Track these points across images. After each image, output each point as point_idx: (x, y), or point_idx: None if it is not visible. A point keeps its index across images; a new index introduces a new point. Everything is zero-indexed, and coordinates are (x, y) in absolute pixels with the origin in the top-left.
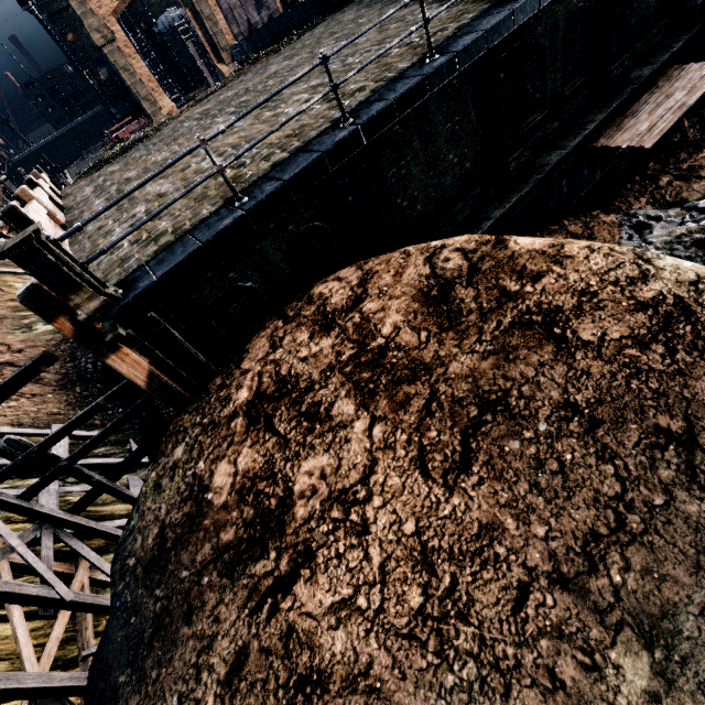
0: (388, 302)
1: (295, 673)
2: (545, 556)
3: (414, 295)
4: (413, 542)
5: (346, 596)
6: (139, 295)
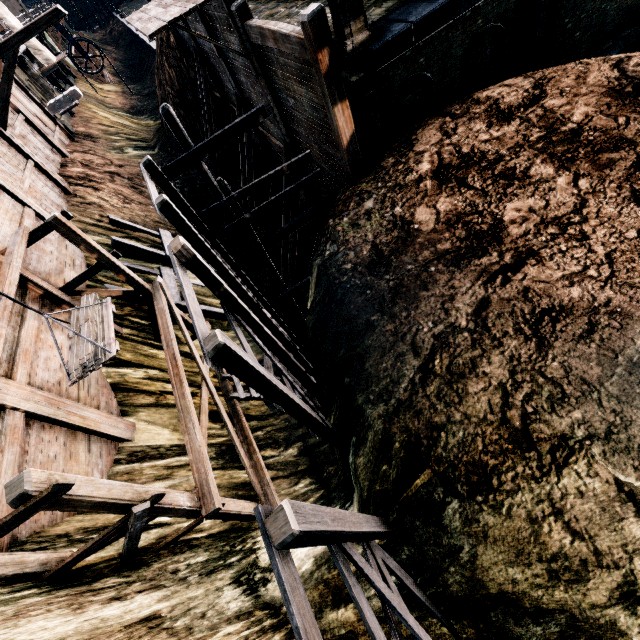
0: (573, 98)
1: (539, 308)
2: None
3: (604, 92)
4: (636, 242)
5: (575, 271)
6: (396, 36)
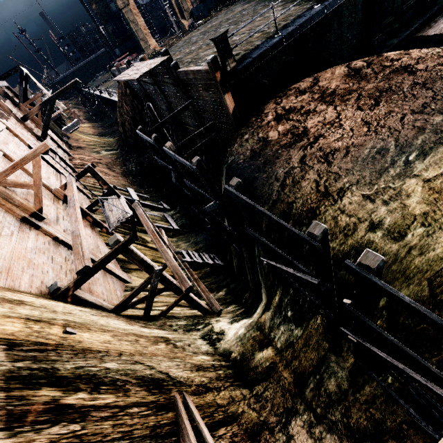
0: (331, 80)
1: (326, 152)
2: (409, 111)
3: (343, 76)
4: (361, 122)
5: (339, 137)
6: (248, 63)
